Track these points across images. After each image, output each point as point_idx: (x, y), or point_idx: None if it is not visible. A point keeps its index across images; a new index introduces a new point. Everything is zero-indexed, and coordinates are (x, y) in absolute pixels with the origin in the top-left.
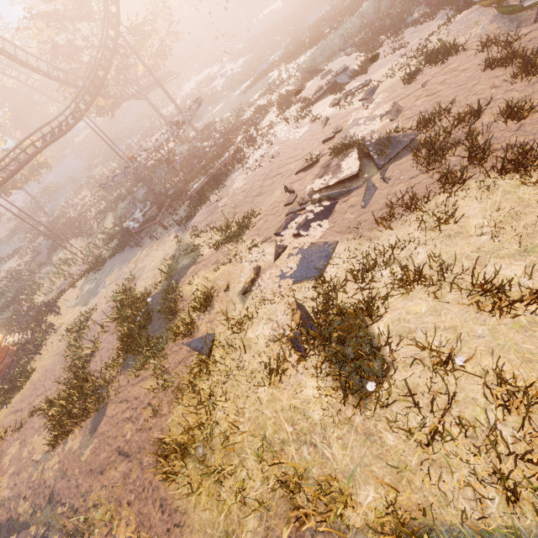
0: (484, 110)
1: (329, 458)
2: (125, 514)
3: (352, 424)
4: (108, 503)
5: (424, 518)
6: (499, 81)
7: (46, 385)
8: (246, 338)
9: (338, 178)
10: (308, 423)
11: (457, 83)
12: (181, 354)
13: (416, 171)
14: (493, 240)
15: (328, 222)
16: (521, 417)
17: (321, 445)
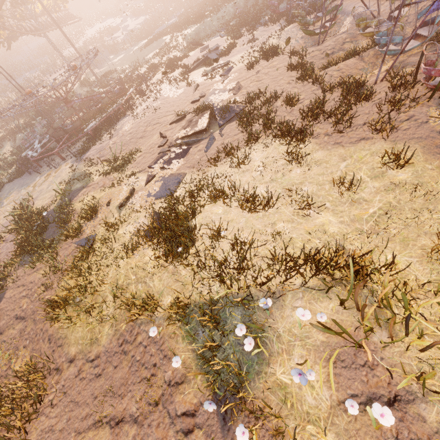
0: (279, 97)
1: (152, 287)
2: (22, 353)
3: (167, 269)
4: (8, 350)
5: (189, 302)
6: (292, 80)
7: None
8: (118, 234)
9: (194, 130)
10: (145, 273)
11: (273, 76)
12: (70, 249)
13: (238, 131)
14: (261, 174)
15: (183, 160)
16: (241, 255)
17: (149, 281)
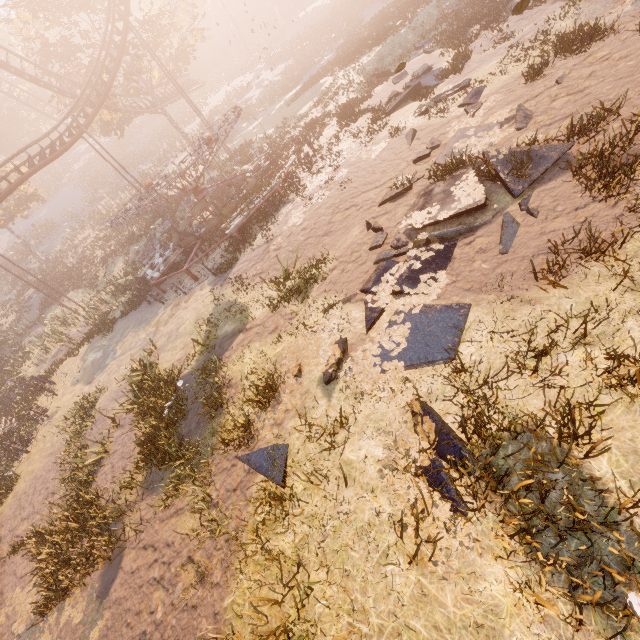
0: None
1: None
2: None
3: None
4: None
5: None
6: None
7: (35, 503)
8: (343, 460)
9: (453, 210)
10: None
11: (617, 75)
12: (234, 475)
13: (583, 198)
14: None
15: (446, 274)
16: None
17: None
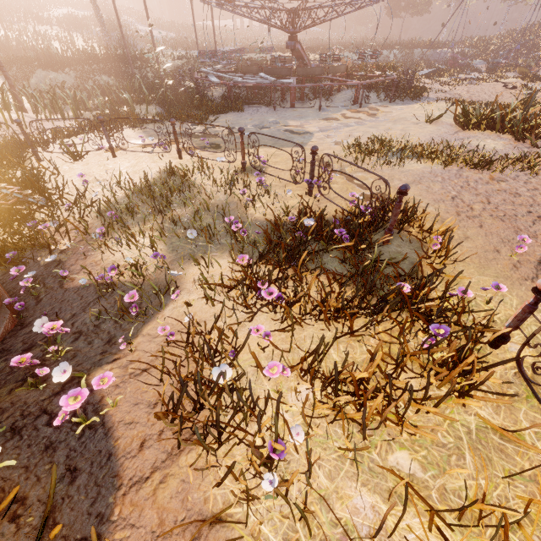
0: None
1: None
2: None
3: None
4: None
5: None
6: None
7: None
8: None
9: None
10: None
11: None
12: None
13: None
14: None
15: None
16: None
17: None
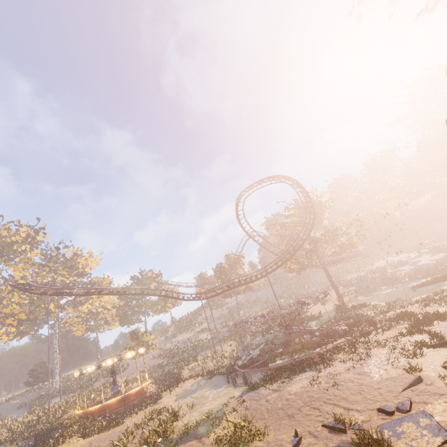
0: None
1: None
2: None
3: None
4: None
5: None
6: None
7: (106, 442)
8: None
9: None
10: None
11: None
12: None
13: None
14: None
15: None
16: None
17: None
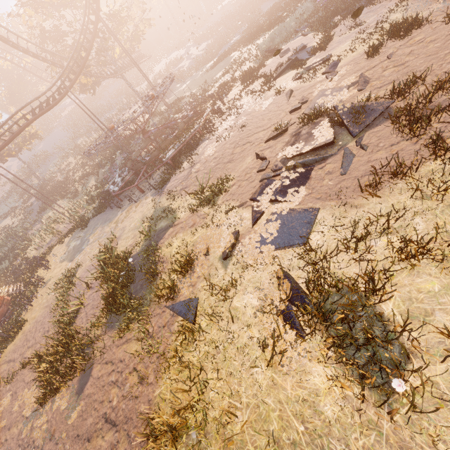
0: None
1: None
2: None
3: (380, 430)
4: None
5: None
6: None
7: (36, 337)
8: (232, 306)
9: (312, 146)
10: (320, 420)
11: (427, 53)
12: (164, 317)
13: (396, 138)
14: None
15: (305, 188)
16: None
17: None
